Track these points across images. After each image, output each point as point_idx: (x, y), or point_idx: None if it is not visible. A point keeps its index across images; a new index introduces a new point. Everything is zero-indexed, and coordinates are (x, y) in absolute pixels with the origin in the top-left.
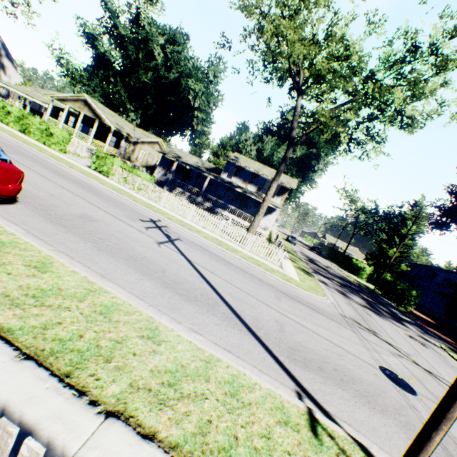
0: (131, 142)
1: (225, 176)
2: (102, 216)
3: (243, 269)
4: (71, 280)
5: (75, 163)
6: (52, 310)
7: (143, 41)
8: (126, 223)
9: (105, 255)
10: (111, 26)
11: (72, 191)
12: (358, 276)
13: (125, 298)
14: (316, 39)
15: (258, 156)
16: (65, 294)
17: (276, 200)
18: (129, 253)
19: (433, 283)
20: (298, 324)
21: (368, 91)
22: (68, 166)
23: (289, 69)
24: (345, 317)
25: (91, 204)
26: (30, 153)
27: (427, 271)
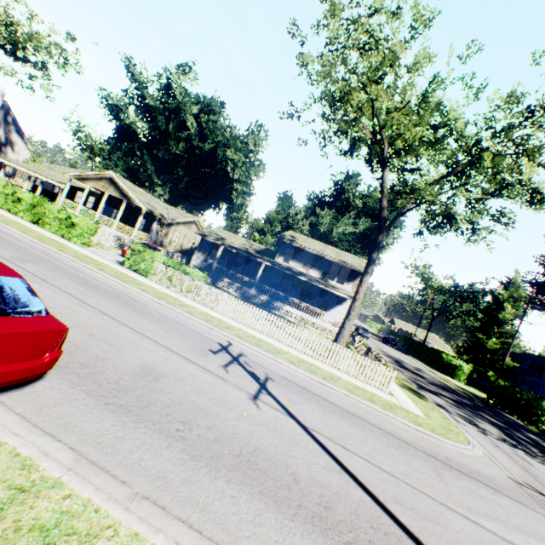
0: (163, 224)
1: (280, 259)
2: (166, 359)
3: (364, 417)
4: None
5: (104, 262)
6: None
7: (174, 111)
8: (198, 365)
9: (206, 470)
10: (138, 97)
11: (114, 317)
12: (454, 378)
13: None
14: (408, 106)
15: (311, 231)
16: None
17: (347, 286)
18: (233, 445)
19: (543, 379)
20: (510, 544)
21: (484, 162)
22: (98, 268)
23: (374, 139)
24: (521, 484)
25: (144, 338)
26: (48, 255)
27: (531, 363)
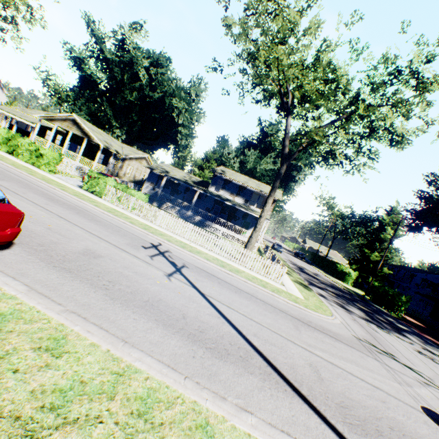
0: (119, 158)
1: (213, 189)
2: (105, 248)
3: (253, 294)
4: (93, 362)
5: (66, 185)
6: (79, 428)
7: (129, 64)
8: (130, 253)
9: (120, 305)
10: (97, 50)
11: (69, 220)
12: (344, 281)
13: (159, 377)
14: (305, 64)
15: (241, 168)
16: (90, 390)
17: None
18: (143, 296)
19: (413, 284)
20: (330, 363)
21: (359, 111)
22: (61, 188)
23: (279, 91)
24: (360, 340)
25: (91, 234)
26: (20, 177)
27: (405, 272)
